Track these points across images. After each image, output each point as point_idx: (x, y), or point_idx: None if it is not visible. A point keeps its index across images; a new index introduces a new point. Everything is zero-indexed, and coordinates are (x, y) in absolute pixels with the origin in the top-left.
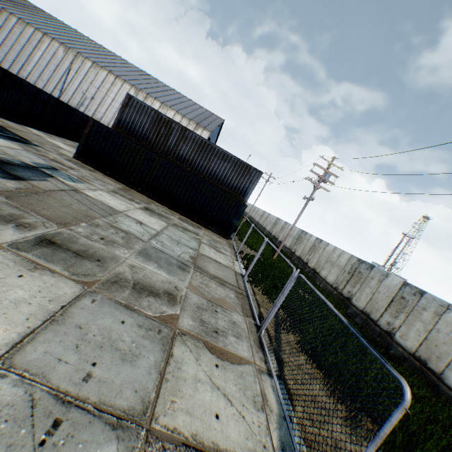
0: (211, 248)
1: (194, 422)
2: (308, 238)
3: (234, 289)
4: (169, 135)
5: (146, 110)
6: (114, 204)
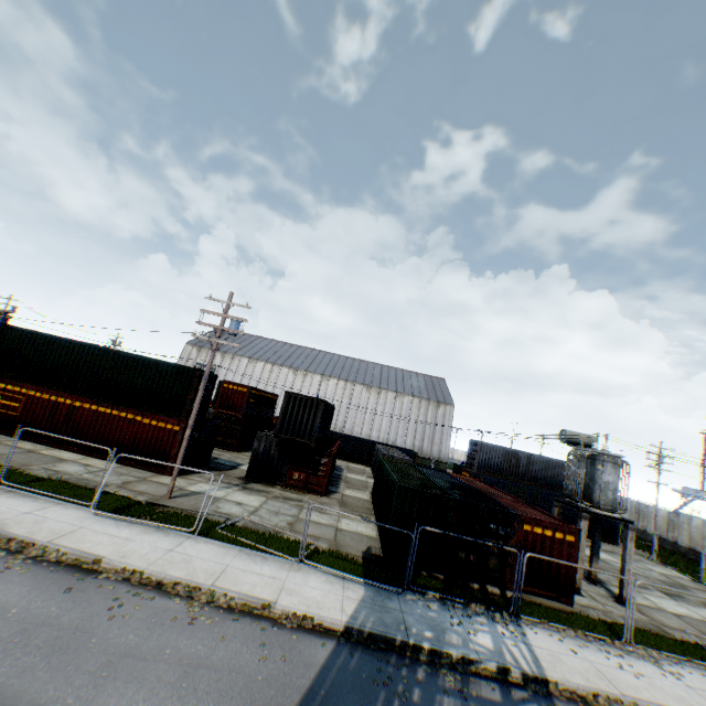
0: (643, 562)
1: None
2: (653, 511)
3: None
4: (519, 463)
5: (495, 449)
6: None
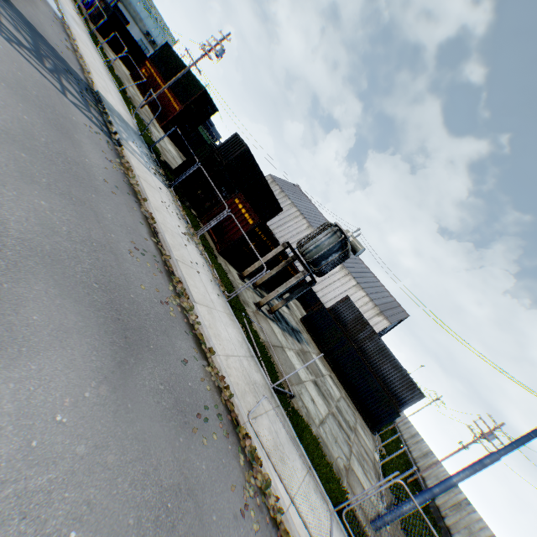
0: (362, 429)
1: (358, 474)
2: (456, 491)
3: (372, 462)
4: (361, 331)
5: (354, 309)
6: (321, 367)
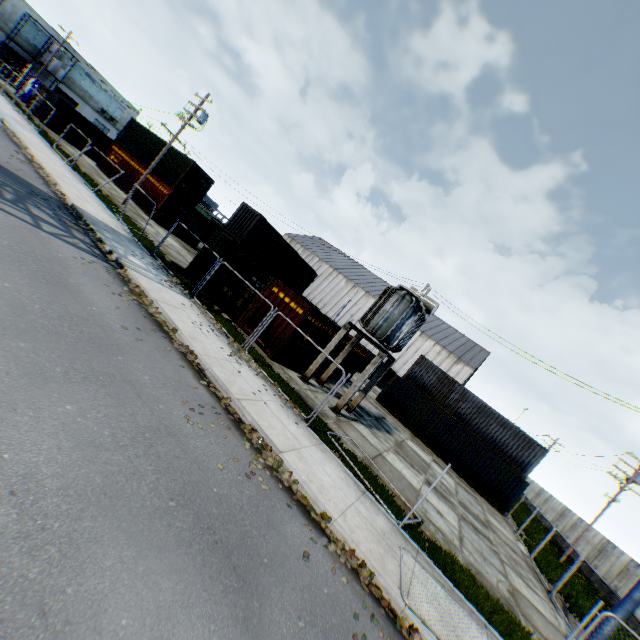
0: (492, 517)
1: (523, 592)
2: (616, 553)
3: (523, 559)
4: (451, 393)
5: (434, 369)
6: (422, 455)
